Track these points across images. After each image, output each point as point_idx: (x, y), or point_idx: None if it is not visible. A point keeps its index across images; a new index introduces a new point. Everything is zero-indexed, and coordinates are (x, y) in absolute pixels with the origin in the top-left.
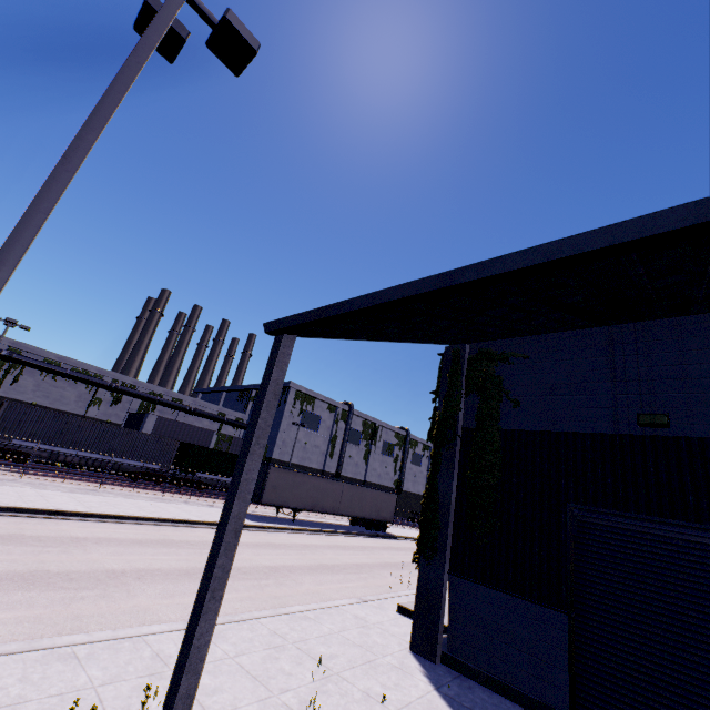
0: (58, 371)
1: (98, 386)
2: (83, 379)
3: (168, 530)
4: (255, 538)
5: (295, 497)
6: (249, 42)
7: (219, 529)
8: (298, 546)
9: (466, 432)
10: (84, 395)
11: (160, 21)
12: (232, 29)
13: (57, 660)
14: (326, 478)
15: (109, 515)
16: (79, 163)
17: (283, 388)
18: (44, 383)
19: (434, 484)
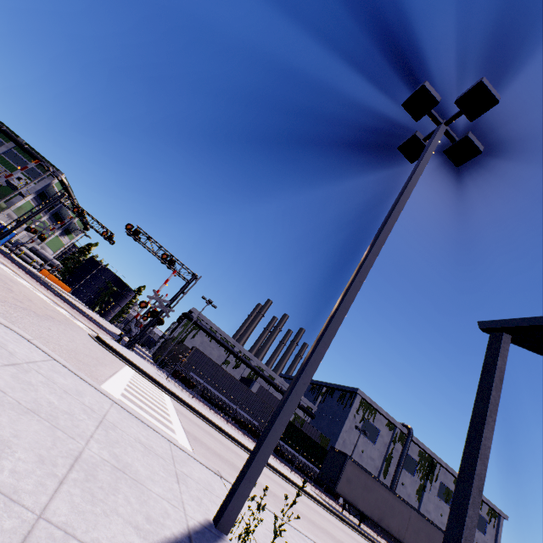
0: (214, 336)
1: (230, 352)
2: (224, 346)
3: (278, 478)
4: (338, 523)
5: (364, 500)
6: (478, 147)
7: (460, 480)
8: None
9: None
10: (221, 356)
11: (435, 141)
12: (468, 142)
13: (299, 536)
14: (395, 494)
15: (244, 445)
16: (402, 208)
17: (350, 392)
18: (205, 342)
19: None
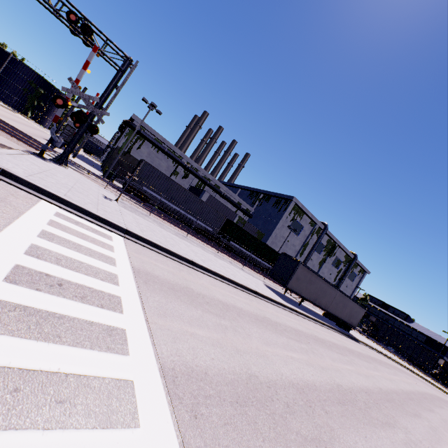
0: (161, 148)
1: (178, 164)
2: (172, 157)
3: (254, 301)
4: (302, 325)
5: (306, 290)
6: None
7: None
8: (333, 345)
9: None
10: (170, 167)
11: None
12: None
13: None
14: (329, 284)
15: (218, 274)
16: None
17: (285, 199)
18: (152, 153)
19: None
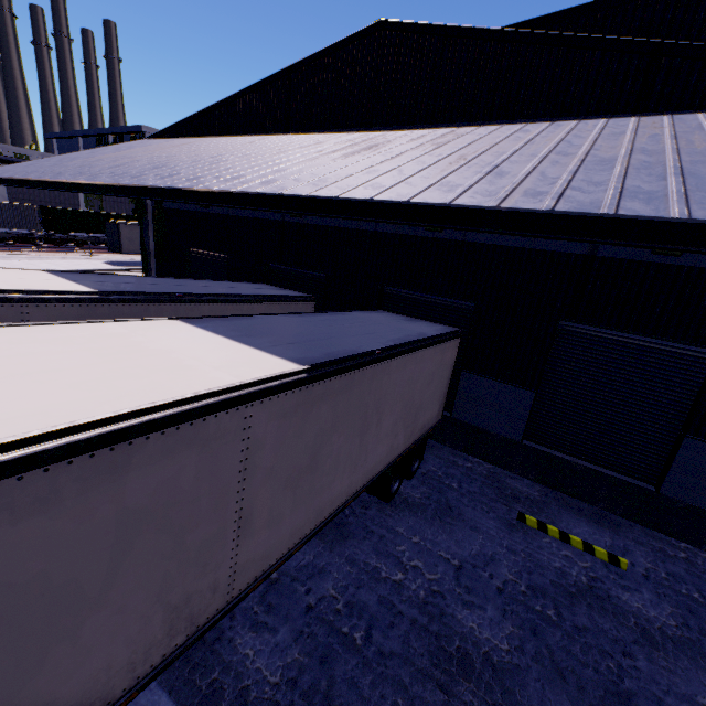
0: None
1: None
2: None
3: None
4: None
5: None
6: None
7: None
8: None
9: (154, 209)
10: None
11: None
12: None
13: None
14: None
15: None
16: None
17: (139, 133)
18: None
19: (142, 240)
